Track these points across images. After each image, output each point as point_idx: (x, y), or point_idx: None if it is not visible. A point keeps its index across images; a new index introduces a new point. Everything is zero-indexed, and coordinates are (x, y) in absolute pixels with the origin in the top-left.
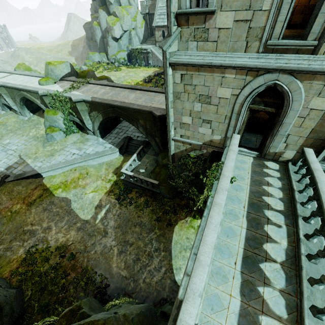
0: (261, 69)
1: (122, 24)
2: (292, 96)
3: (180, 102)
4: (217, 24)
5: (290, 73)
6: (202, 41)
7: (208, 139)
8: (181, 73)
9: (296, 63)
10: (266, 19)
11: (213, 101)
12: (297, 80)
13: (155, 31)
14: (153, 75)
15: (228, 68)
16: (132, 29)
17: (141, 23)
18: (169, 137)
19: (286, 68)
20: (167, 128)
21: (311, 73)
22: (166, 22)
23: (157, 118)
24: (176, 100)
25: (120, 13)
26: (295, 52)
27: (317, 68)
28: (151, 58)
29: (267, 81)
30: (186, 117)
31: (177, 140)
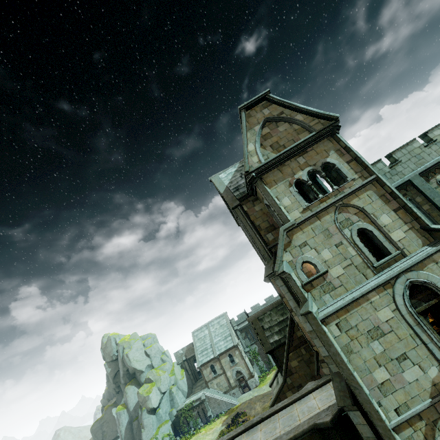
0: (390, 279)
1: (160, 386)
2: (431, 281)
3: (355, 356)
4: (333, 276)
5: (409, 270)
6: (332, 290)
7: (429, 385)
8: (334, 323)
9: (404, 264)
10: (360, 258)
11: (384, 329)
12: (419, 271)
13: (202, 371)
14: (225, 428)
15: (368, 294)
16: (172, 385)
17: (181, 373)
18: (386, 430)
19: (404, 269)
20: (368, 414)
21: (420, 263)
22: (211, 355)
23: (330, 429)
24: (350, 355)
25: (155, 376)
26: (394, 261)
27: (419, 258)
28: (209, 407)
29: (403, 283)
30: (377, 371)
31: (399, 426)
